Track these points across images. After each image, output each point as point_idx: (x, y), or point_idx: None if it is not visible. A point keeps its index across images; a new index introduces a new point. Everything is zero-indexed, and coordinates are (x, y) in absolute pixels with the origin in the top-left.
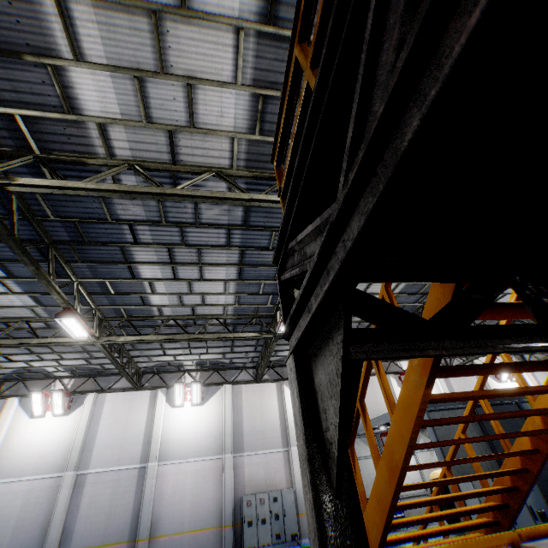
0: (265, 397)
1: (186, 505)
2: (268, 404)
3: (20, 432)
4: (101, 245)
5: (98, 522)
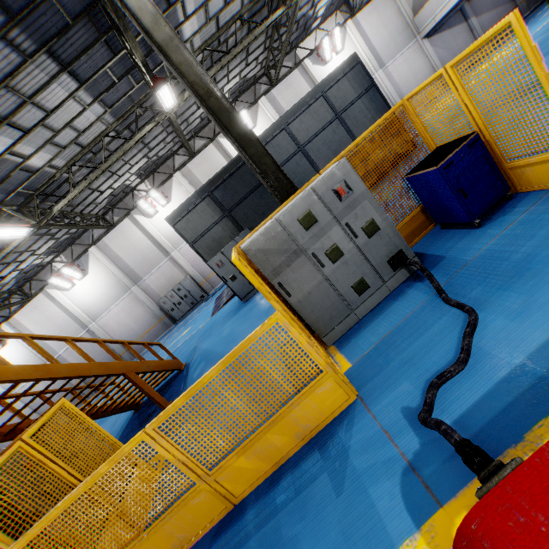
0: (128, 235)
1: (132, 326)
2: (134, 238)
3: None
4: None
5: None
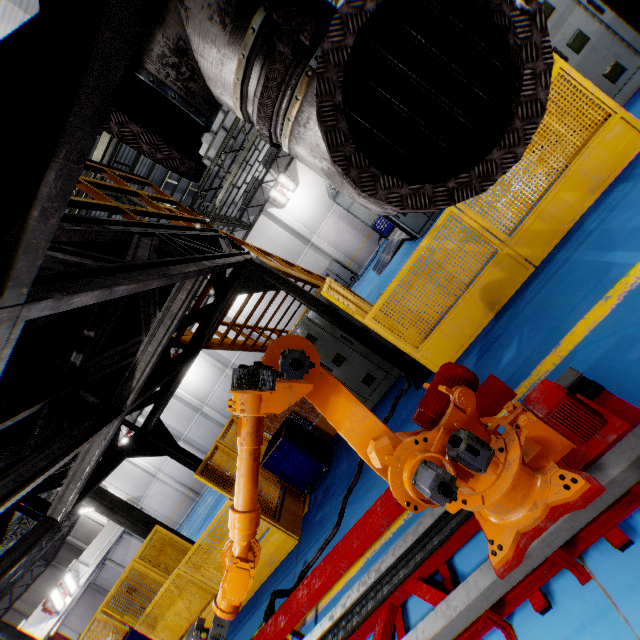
0: (266, 232)
1: (290, 324)
2: (273, 234)
3: (186, 385)
4: None
5: None
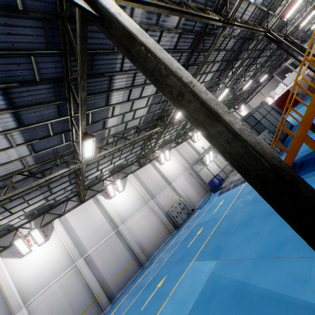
0: (149, 171)
1: (147, 230)
2: (152, 173)
3: (21, 270)
4: (101, 76)
5: (114, 265)
